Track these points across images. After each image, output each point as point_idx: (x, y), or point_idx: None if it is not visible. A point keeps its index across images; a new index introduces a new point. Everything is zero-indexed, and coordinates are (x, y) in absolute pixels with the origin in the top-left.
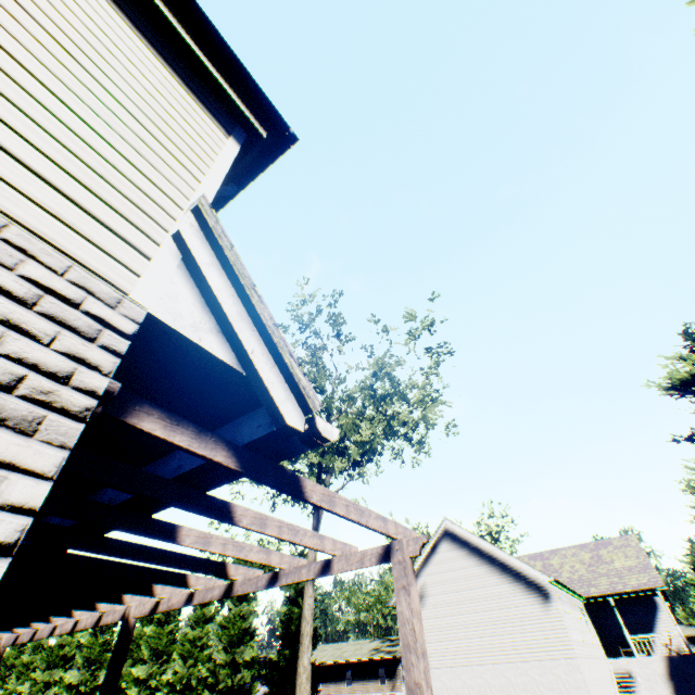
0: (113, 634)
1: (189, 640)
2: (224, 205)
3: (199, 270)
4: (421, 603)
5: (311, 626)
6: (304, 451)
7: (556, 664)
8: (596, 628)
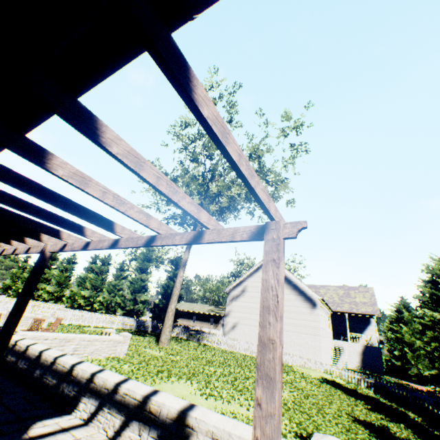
0: (72, 274)
1: (112, 285)
2: None
3: None
4: (242, 294)
5: (179, 291)
6: None
7: (307, 336)
8: (332, 325)
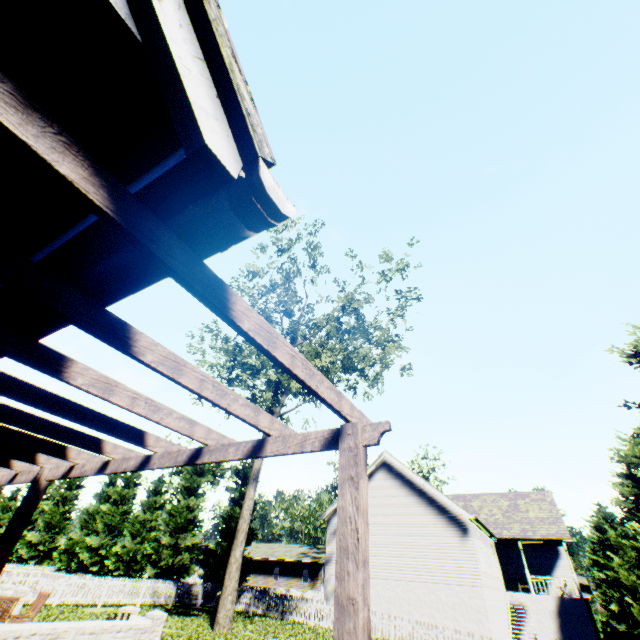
0: (73, 507)
1: (139, 521)
2: None
3: None
4: None
5: (247, 524)
6: (236, 232)
7: (463, 589)
8: (501, 564)
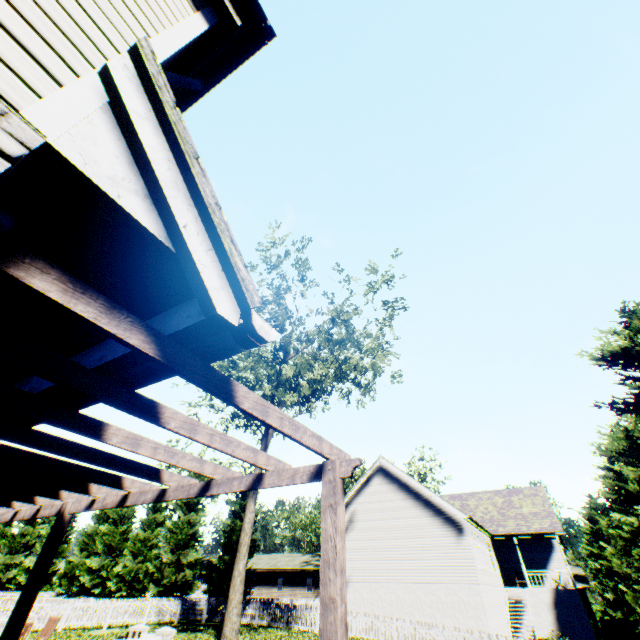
0: (71, 529)
1: (140, 540)
2: (190, 104)
3: (128, 119)
4: (351, 526)
5: (249, 537)
6: (237, 351)
7: (461, 587)
8: (499, 561)
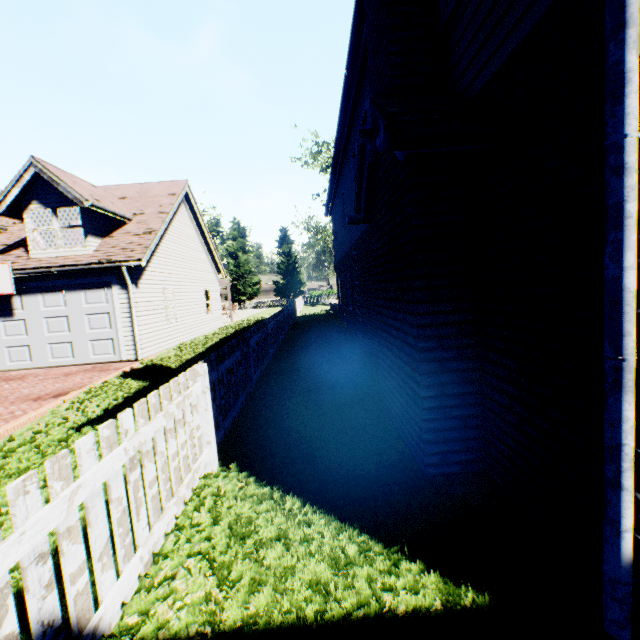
0: None
1: None
2: None
3: None
4: None
5: None
6: None
7: None
8: None
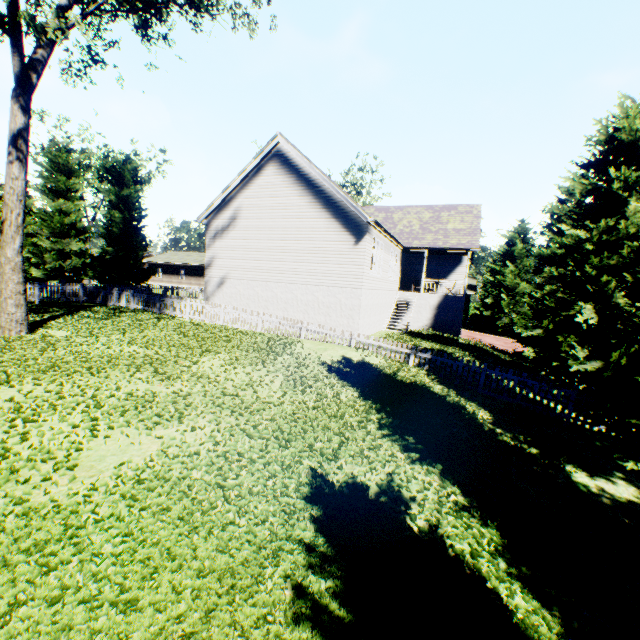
0: None
1: None
2: None
3: None
4: (233, 225)
5: (18, 216)
6: None
7: (342, 292)
8: (403, 271)
